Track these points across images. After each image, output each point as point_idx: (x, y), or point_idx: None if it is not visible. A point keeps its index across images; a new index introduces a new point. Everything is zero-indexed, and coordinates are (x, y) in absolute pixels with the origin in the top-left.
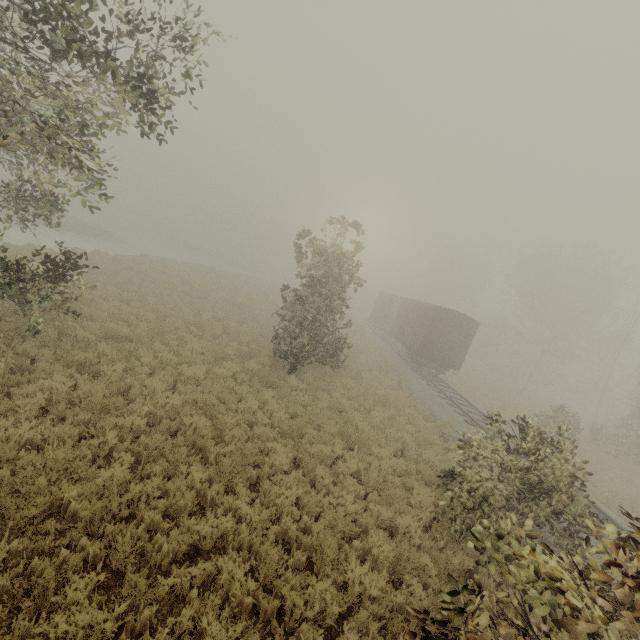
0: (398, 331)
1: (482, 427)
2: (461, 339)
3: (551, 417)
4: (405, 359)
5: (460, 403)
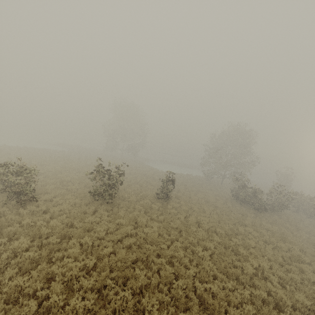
0: None
1: None
2: None
3: None
4: None
5: None
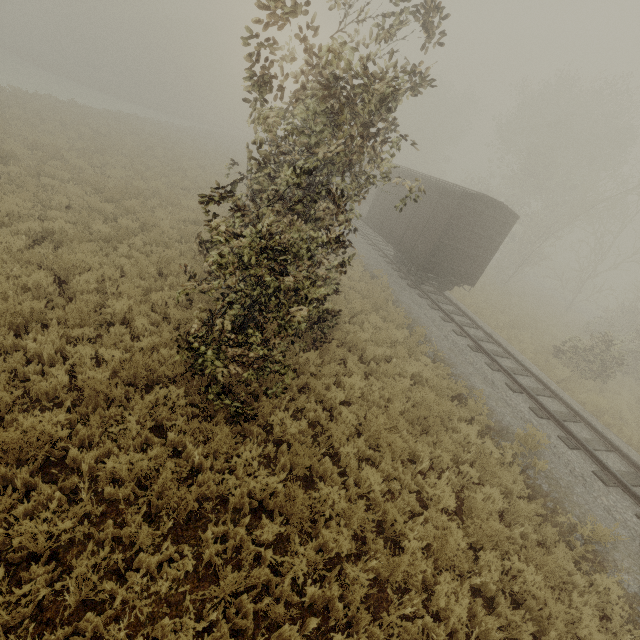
0: (383, 221)
1: (563, 425)
2: (487, 242)
3: (591, 350)
4: (392, 263)
5: (495, 354)
